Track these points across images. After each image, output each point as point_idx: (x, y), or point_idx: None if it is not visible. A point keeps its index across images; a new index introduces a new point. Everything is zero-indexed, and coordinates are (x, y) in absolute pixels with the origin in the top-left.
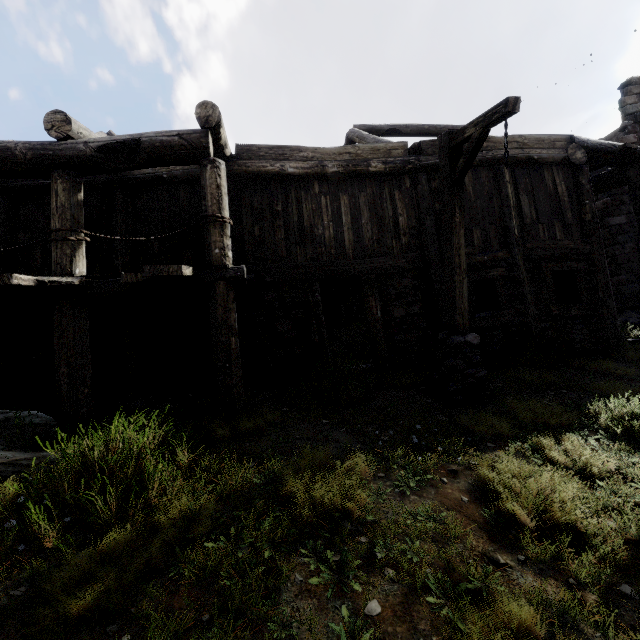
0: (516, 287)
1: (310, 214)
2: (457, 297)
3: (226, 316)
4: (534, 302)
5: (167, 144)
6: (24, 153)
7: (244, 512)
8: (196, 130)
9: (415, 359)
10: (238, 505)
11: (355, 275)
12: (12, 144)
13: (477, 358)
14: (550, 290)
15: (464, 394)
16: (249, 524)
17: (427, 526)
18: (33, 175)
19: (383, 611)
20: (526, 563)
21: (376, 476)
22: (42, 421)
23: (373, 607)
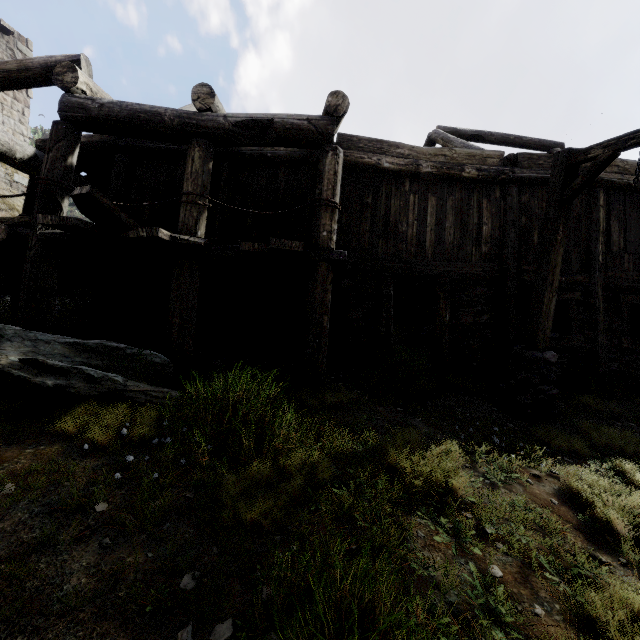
0: (589, 313)
1: (397, 210)
2: (543, 313)
3: (323, 295)
4: (606, 331)
5: (297, 127)
6: (172, 119)
7: (355, 471)
8: (324, 117)
9: (475, 367)
10: (350, 464)
11: (430, 276)
12: (162, 110)
13: (552, 376)
14: (624, 322)
15: (532, 408)
16: (362, 482)
17: (527, 516)
18: (173, 140)
19: (504, 575)
20: (627, 566)
21: (463, 465)
22: (161, 361)
23: (495, 570)
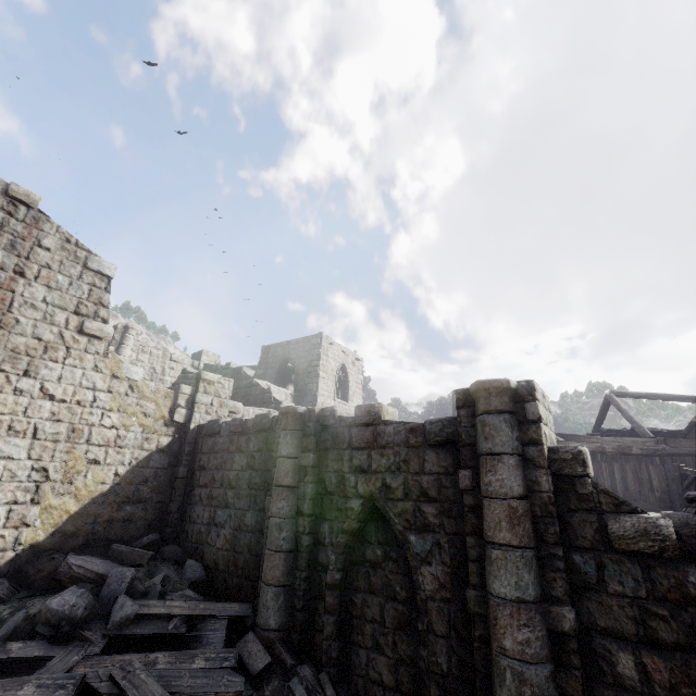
0: None
1: (595, 471)
2: None
3: None
4: None
5: None
6: None
7: None
8: None
9: None
10: None
11: None
12: None
13: None
14: None
15: None
16: None
17: None
18: None
19: None
20: None
21: None
22: None
23: None
